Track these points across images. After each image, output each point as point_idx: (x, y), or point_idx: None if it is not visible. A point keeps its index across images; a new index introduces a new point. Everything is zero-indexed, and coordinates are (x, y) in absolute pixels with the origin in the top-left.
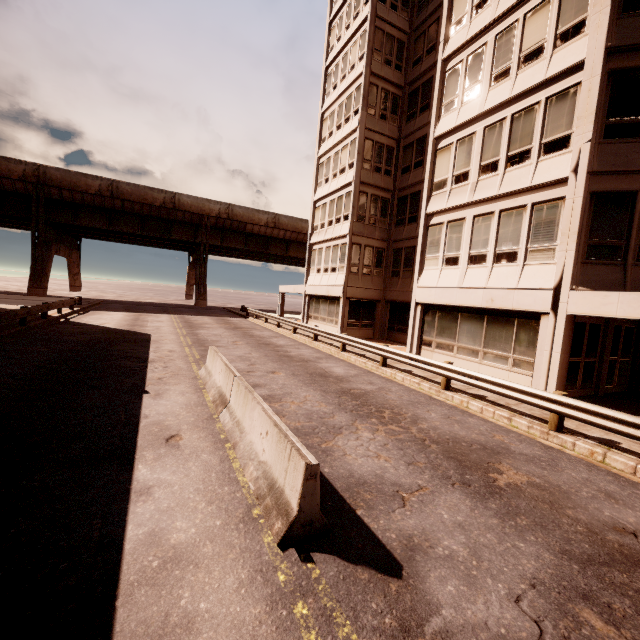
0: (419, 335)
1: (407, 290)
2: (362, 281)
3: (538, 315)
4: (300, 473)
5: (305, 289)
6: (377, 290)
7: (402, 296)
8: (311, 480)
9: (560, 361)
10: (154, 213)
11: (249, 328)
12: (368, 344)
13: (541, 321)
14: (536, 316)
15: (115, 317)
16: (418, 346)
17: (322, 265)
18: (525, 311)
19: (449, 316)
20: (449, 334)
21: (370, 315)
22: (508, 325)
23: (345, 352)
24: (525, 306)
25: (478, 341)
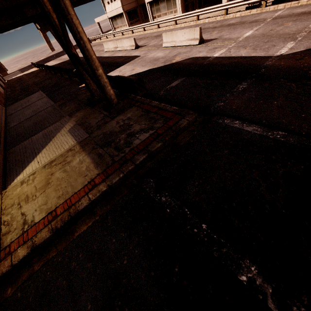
0: (152, 15)
1: None
2: (127, 0)
3: None
4: (133, 40)
5: (107, 15)
6: (134, 2)
7: (144, 0)
8: (135, 40)
9: (181, 6)
10: (9, 5)
11: (98, 44)
12: (138, 26)
13: None
14: None
15: (53, 62)
16: (153, 20)
17: None
18: None
19: (157, 3)
20: (159, 11)
21: (136, 16)
22: None
23: (133, 33)
24: None
25: (166, 9)
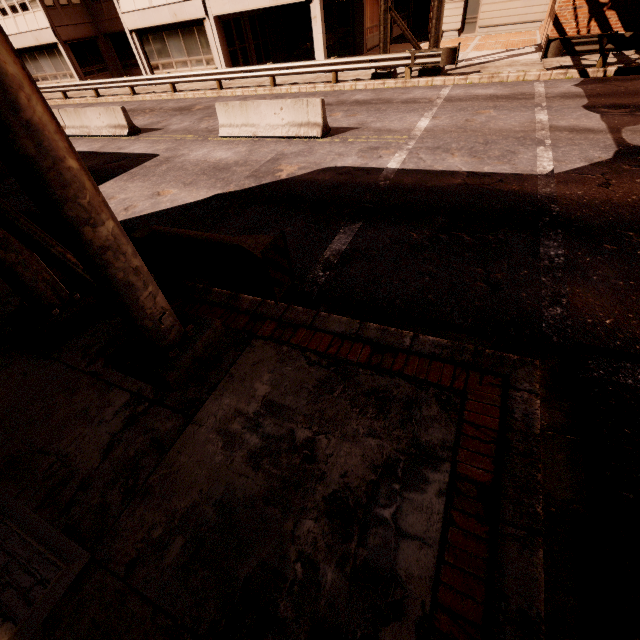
0: (147, 62)
1: (116, 17)
2: (66, 16)
3: (203, 21)
4: (121, 112)
5: None
6: (88, 24)
7: (115, 25)
8: (125, 113)
9: (222, 52)
10: None
11: None
12: (115, 81)
13: (205, 25)
14: (202, 22)
15: None
16: (151, 73)
17: (3, 2)
18: (196, 20)
19: (158, 37)
20: (165, 54)
21: (98, 57)
22: (193, 34)
23: (101, 97)
24: (194, 16)
25: (183, 53)
